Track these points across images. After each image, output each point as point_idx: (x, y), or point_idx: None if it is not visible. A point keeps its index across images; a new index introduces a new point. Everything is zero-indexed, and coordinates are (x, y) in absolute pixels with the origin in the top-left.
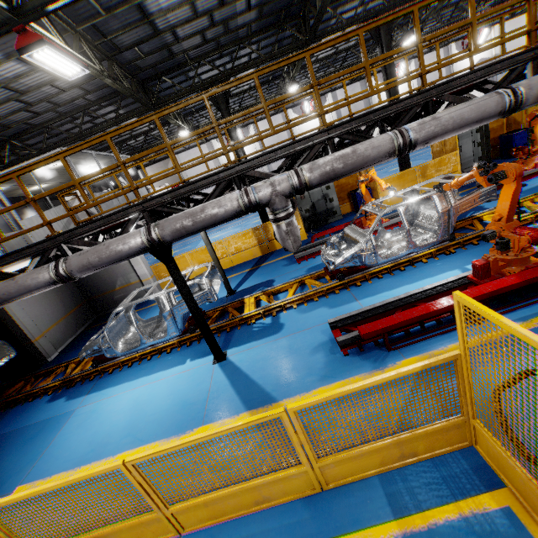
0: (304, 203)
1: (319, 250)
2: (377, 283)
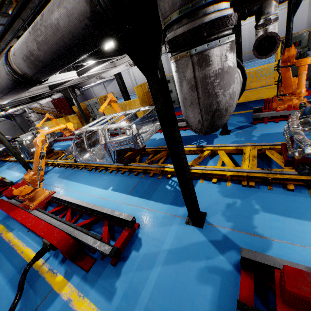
0: (89, 109)
1: (56, 139)
2: (19, 166)
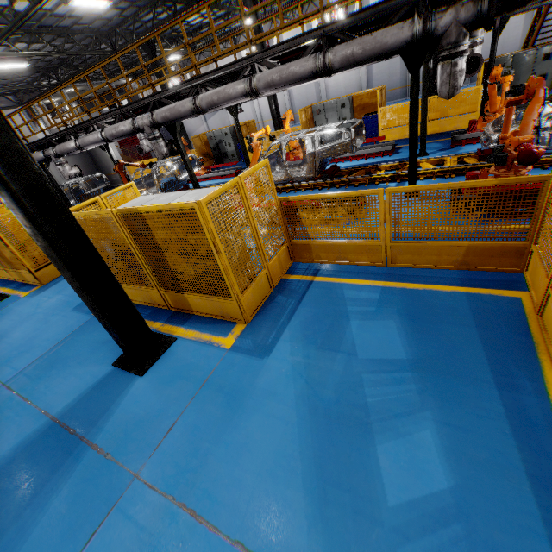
0: (212, 143)
1: None
2: None
